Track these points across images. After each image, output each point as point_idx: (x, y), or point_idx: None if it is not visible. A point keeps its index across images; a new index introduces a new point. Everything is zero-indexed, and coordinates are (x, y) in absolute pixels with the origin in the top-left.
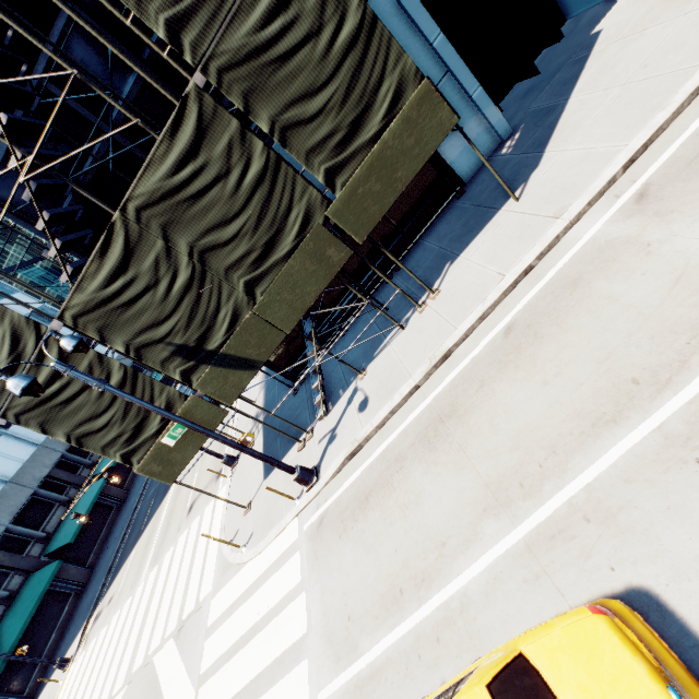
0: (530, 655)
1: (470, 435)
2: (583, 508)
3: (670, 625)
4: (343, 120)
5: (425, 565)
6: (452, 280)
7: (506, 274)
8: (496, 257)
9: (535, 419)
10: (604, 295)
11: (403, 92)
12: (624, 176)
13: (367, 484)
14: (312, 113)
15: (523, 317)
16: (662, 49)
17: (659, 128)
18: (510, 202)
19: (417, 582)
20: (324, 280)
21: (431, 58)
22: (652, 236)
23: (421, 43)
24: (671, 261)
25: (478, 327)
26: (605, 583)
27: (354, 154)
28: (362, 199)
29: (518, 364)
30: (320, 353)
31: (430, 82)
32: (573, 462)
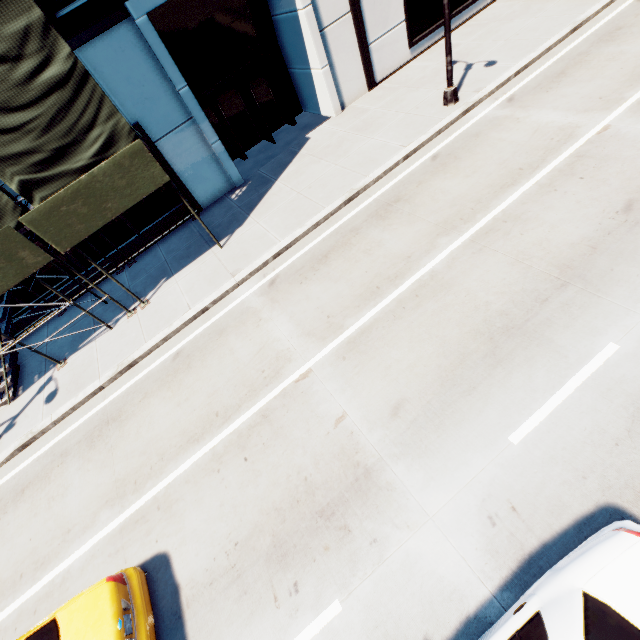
0: (60, 618)
1: (121, 438)
2: (160, 500)
3: (167, 573)
4: (46, 144)
5: (49, 550)
6: (161, 296)
7: (191, 308)
8: (192, 289)
9: (163, 432)
10: (230, 347)
11: (116, 142)
12: (273, 262)
13: (29, 476)
14: (6, 126)
15: (189, 347)
16: (320, 181)
17: (295, 239)
18: (218, 246)
19: (38, 566)
20: (15, 277)
21: (178, 101)
22: (264, 314)
23: (168, 84)
24: (263, 336)
25: (162, 345)
26: (150, 551)
27: (58, 176)
28: (66, 216)
29: (171, 385)
30: (31, 328)
31: (145, 143)
32: (169, 467)
